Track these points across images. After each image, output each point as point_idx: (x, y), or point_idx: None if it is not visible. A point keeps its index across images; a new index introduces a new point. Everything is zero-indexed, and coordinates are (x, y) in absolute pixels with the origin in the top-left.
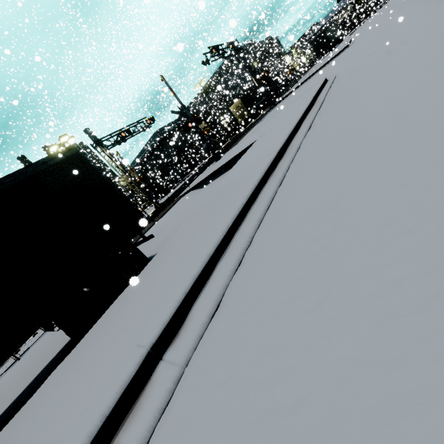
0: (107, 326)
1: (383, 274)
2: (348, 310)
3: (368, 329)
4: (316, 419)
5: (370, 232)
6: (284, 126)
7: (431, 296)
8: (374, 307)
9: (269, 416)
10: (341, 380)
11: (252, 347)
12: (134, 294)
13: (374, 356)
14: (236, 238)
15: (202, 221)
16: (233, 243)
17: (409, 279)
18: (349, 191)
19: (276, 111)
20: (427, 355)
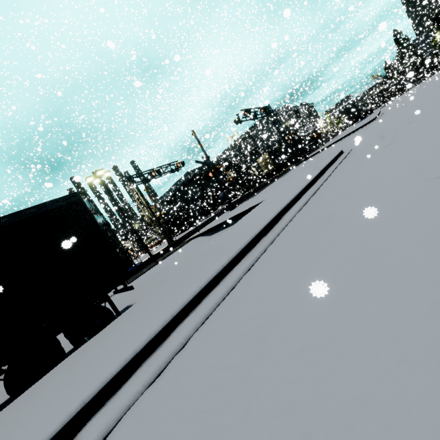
0: (27, 402)
1: None
2: None
3: None
4: None
5: (263, 412)
6: (286, 195)
7: None
8: None
9: None
10: None
11: None
12: (72, 365)
13: None
14: (175, 333)
15: (170, 289)
16: (170, 339)
17: None
18: (285, 319)
19: (297, 170)
20: None
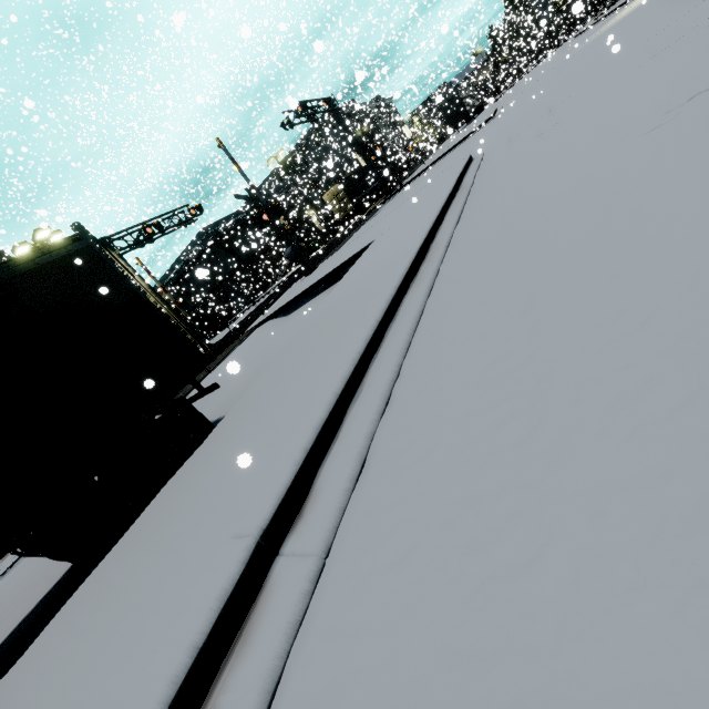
0: (157, 528)
1: (620, 378)
2: (579, 430)
3: (615, 445)
4: (566, 569)
5: (587, 332)
6: (418, 218)
7: (693, 392)
8: (618, 419)
9: (491, 585)
10: (592, 515)
11: (439, 506)
12: (200, 473)
13: (632, 475)
14: (373, 370)
15: (307, 354)
16: (370, 377)
17: (658, 378)
18: (542, 289)
19: (396, 202)
20: (704, 459)
